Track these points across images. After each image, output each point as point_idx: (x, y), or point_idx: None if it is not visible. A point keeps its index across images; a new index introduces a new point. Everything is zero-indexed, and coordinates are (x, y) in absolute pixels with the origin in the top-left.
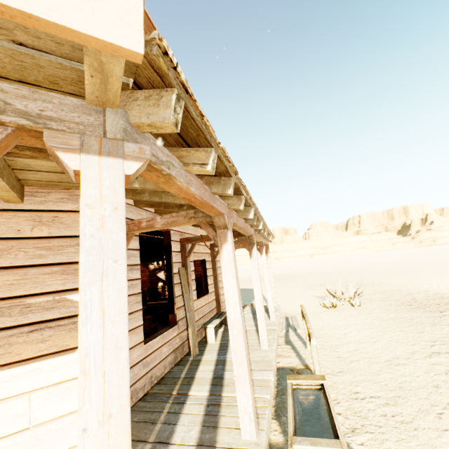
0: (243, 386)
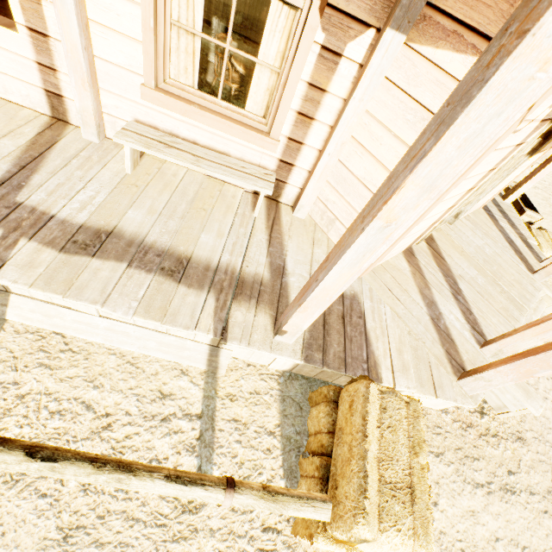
0: (530, 184)
